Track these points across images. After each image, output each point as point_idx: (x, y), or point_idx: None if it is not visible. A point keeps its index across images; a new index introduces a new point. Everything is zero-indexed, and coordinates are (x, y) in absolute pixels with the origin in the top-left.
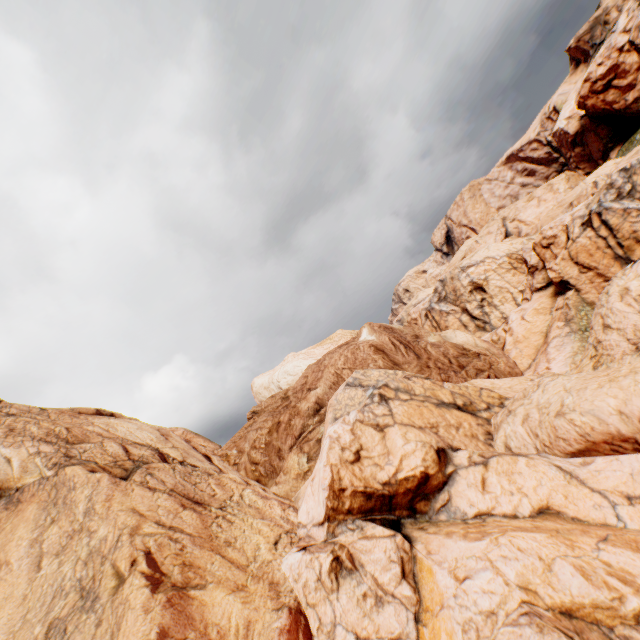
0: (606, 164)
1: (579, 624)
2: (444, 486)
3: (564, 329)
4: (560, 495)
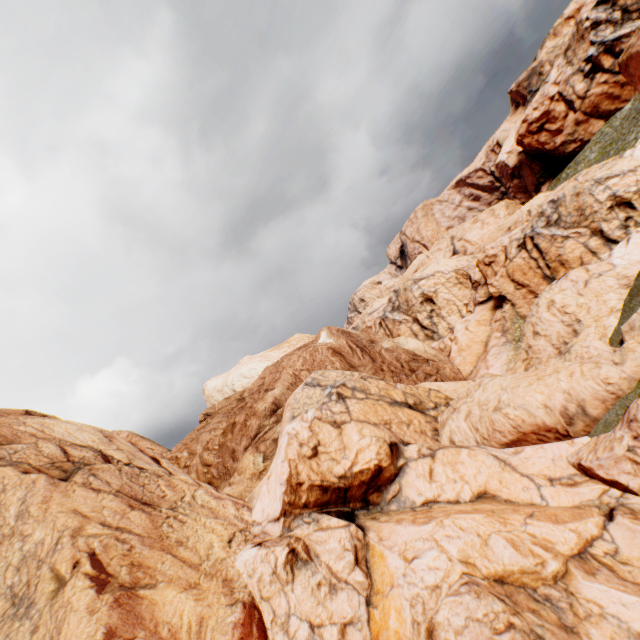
0: (538, 196)
1: (509, 589)
2: (396, 478)
3: (501, 339)
4: (496, 481)
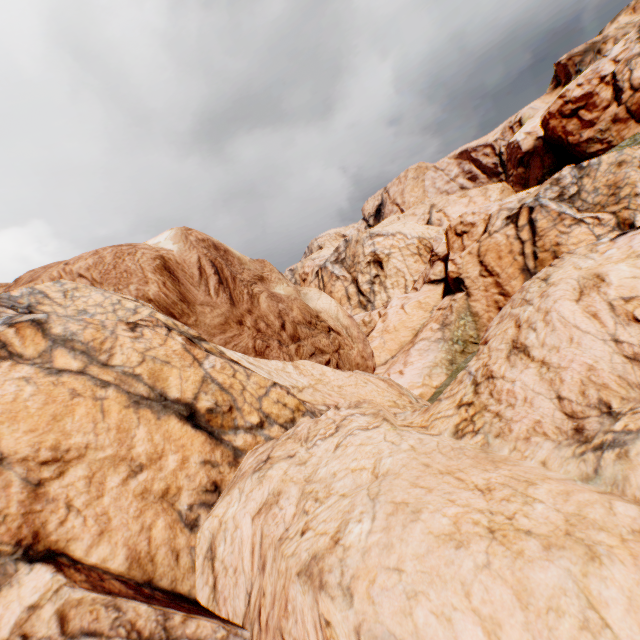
0: None
1: None
2: None
3: (437, 333)
4: None
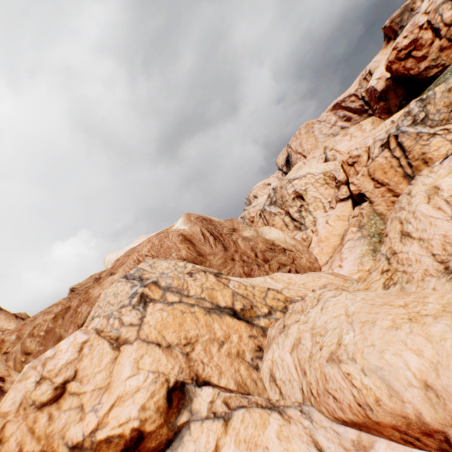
0: (401, 111)
1: None
2: (166, 449)
3: (357, 234)
4: None
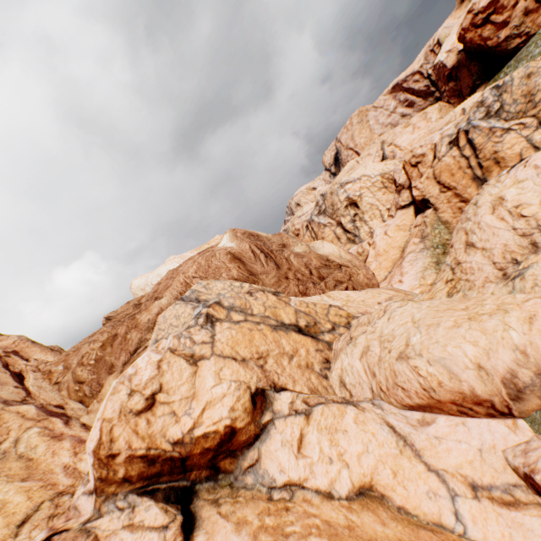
0: (474, 96)
1: None
2: (255, 442)
3: (419, 245)
4: (388, 470)
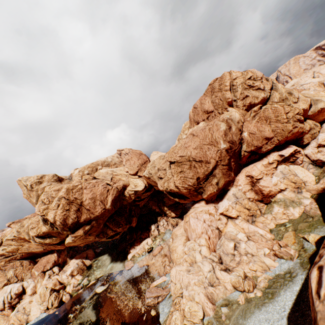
0: None
1: None
2: None
3: None
4: None
